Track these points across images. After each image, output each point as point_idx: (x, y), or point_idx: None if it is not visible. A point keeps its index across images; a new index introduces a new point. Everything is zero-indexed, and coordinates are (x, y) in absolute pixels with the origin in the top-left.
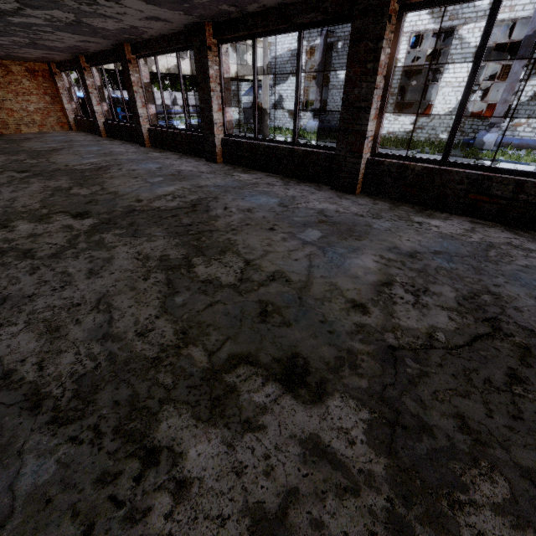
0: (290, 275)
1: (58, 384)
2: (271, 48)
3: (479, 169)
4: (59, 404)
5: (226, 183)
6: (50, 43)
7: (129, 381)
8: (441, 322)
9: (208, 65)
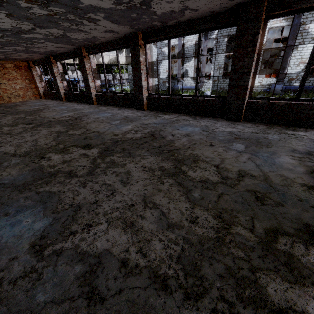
0: (250, 172)
1: (166, 266)
2: None
3: None
4: (180, 282)
5: (160, 121)
6: (37, 49)
7: (214, 257)
8: None
9: (139, 56)
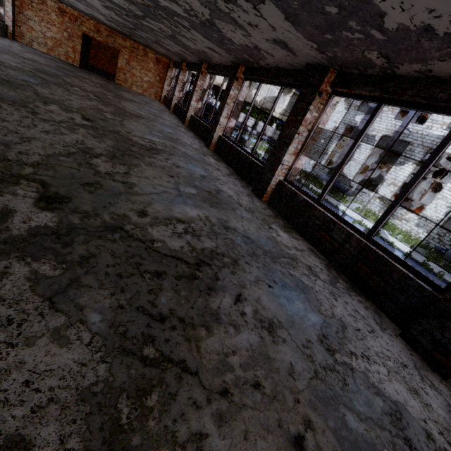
0: (136, 188)
1: None
2: None
3: (334, 215)
4: None
5: (193, 155)
6: (166, 46)
7: None
8: (172, 244)
9: (231, 88)
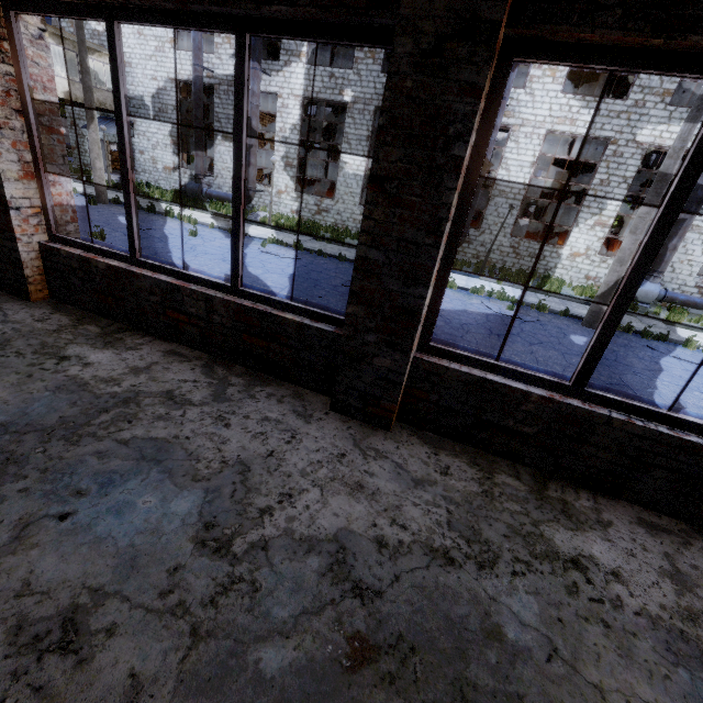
0: None
1: None
2: (127, 69)
3: (173, 274)
4: None
5: None
6: None
7: None
8: None
9: None
